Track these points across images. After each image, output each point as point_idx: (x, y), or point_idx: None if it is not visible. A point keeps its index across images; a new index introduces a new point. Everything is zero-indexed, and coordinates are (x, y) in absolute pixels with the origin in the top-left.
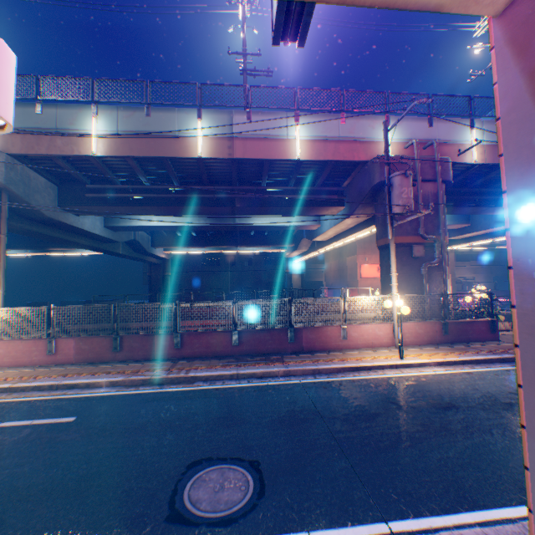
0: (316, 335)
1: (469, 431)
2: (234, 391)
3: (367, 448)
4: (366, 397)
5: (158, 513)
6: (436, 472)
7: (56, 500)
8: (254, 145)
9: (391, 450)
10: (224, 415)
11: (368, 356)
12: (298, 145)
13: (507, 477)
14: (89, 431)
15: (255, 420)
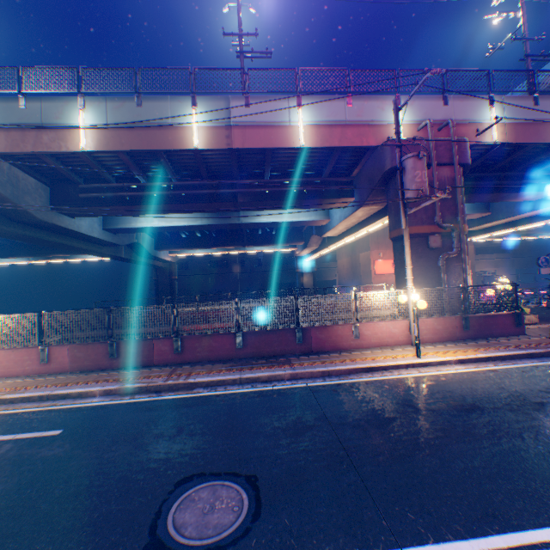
0: (326, 335)
1: (496, 436)
2: (236, 397)
3: (380, 458)
4: (380, 400)
5: (135, 541)
6: (460, 486)
7: (23, 527)
8: (254, 134)
9: (407, 461)
10: (222, 424)
11: (382, 355)
12: (301, 131)
13: (544, 490)
14: (74, 446)
15: (256, 429)
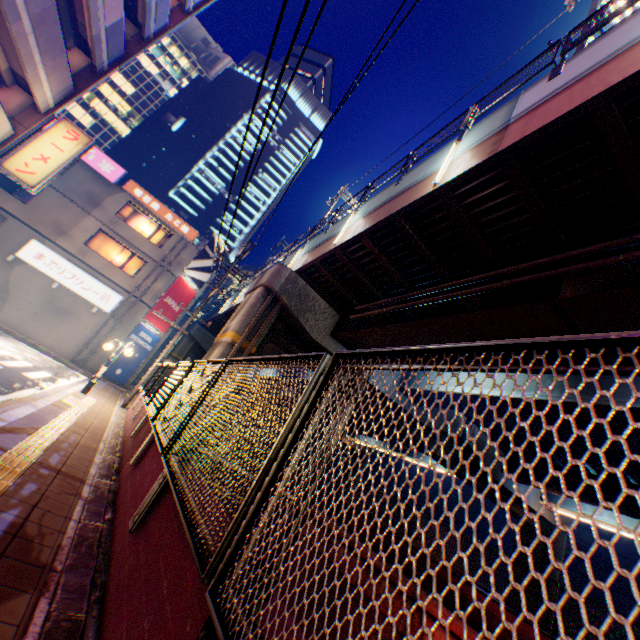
0: None
1: None
2: None
3: None
4: None
5: None
6: None
7: None
8: (555, 103)
9: None
10: None
11: None
12: None
13: None
14: None
15: None
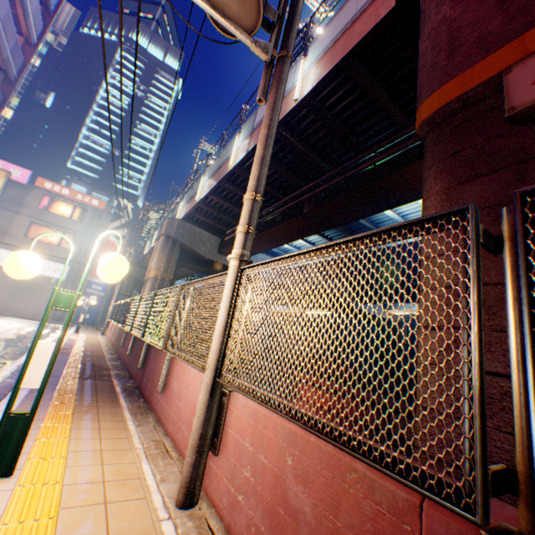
0: (155, 365)
1: None
2: None
3: None
4: None
5: None
6: None
7: None
8: None
9: None
10: None
11: (75, 432)
12: (297, 84)
13: None
14: None
15: None
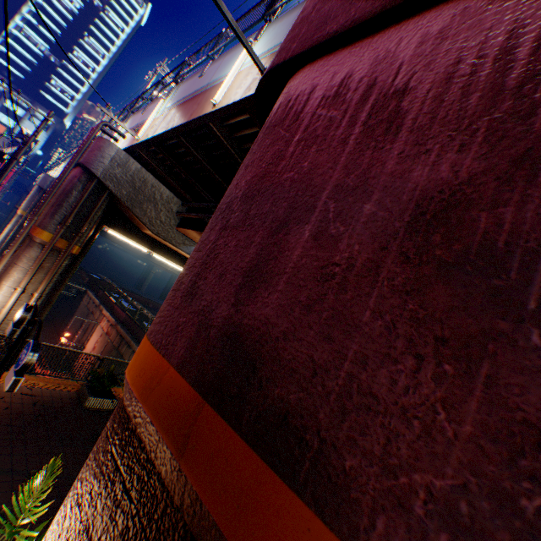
0: None
1: None
2: None
3: None
4: None
5: None
6: None
7: None
8: None
9: None
10: None
11: None
12: None
13: None
14: None
15: None
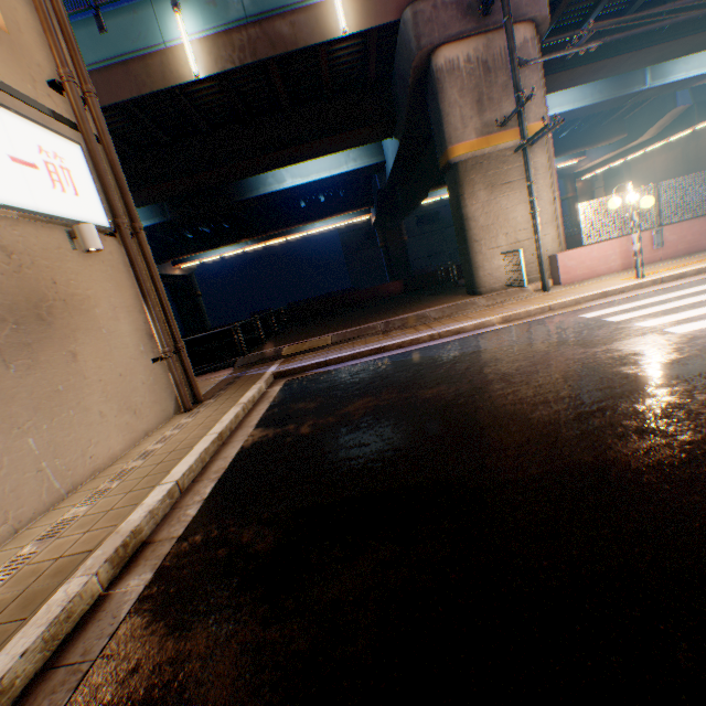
0: None
1: None
2: None
3: None
4: None
5: None
6: None
7: None
8: None
9: None
10: None
11: None
12: None
13: None
14: None
15: None
